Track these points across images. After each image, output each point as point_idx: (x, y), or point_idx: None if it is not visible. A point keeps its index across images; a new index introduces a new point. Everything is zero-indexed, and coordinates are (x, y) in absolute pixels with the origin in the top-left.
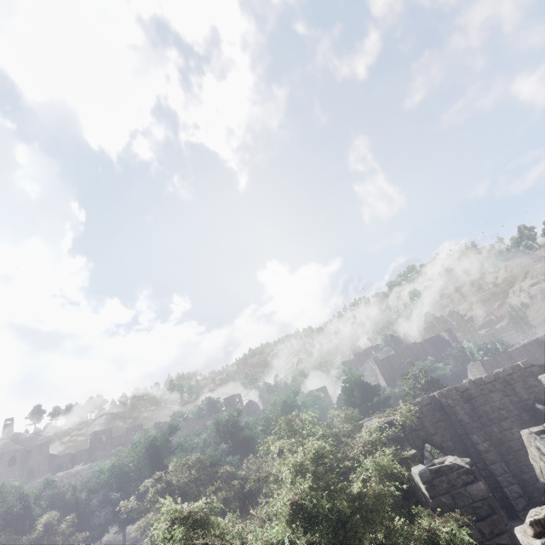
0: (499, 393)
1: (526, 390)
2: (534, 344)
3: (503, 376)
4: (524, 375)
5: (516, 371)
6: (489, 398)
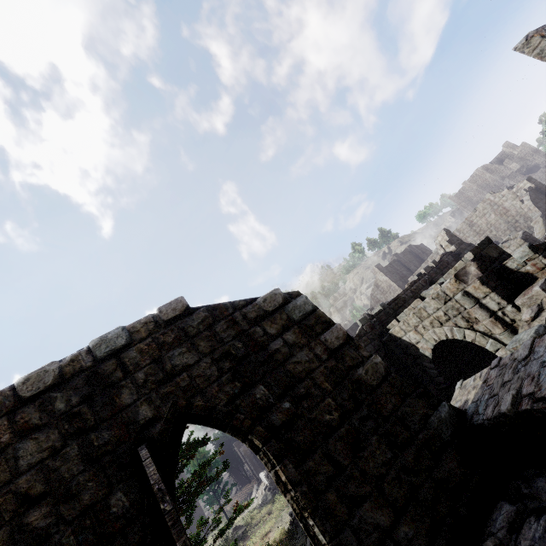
0: (53, 431)
1: (154, 390)
2: (355, 327)
3: (94, 363)
4: (162, 344)
5: (140, 337)
6: (0, 468)
